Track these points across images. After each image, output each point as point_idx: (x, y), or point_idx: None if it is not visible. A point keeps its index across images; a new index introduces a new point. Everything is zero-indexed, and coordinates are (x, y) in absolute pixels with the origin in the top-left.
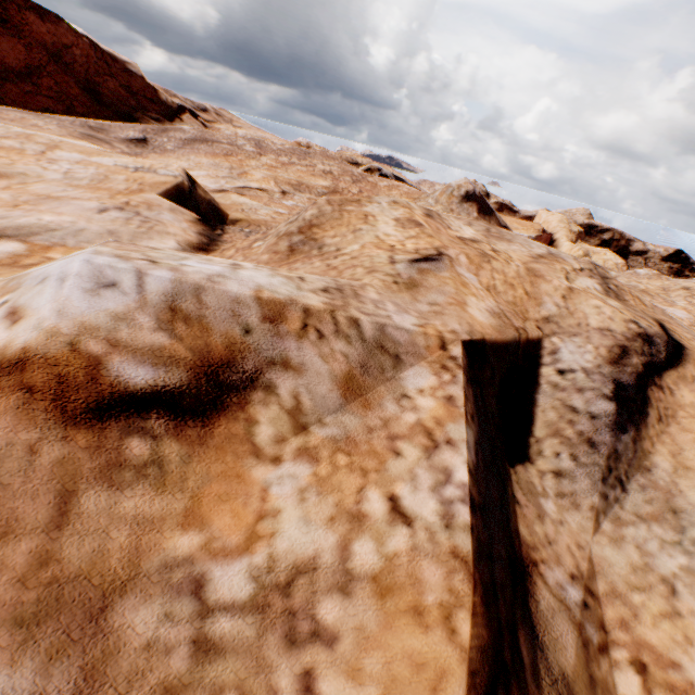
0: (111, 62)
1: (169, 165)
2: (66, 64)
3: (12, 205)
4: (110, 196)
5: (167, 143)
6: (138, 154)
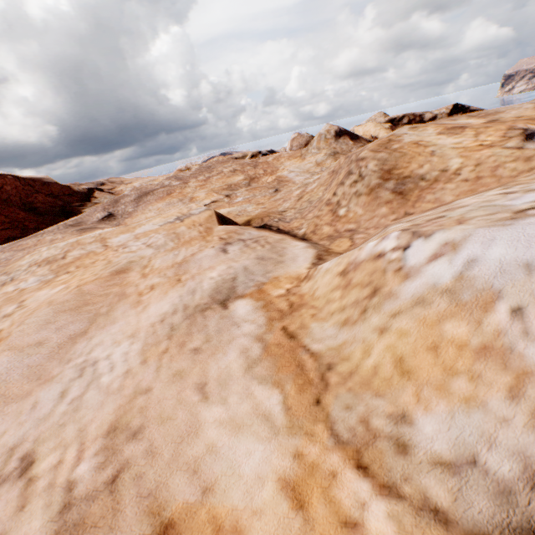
0: (32, 183)
1: (188, 207)
2: (5, 200)
3: (175, 282)
4: (203, 241)
5: (126, 208)
6: (118, 225)
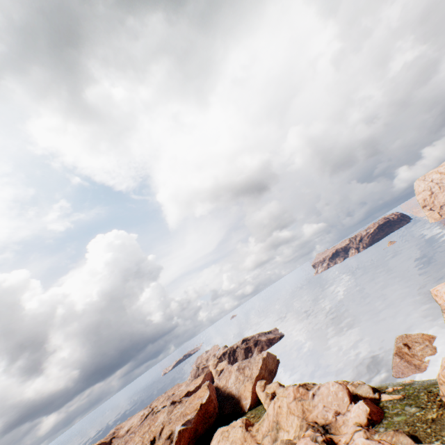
0: None
1: None
2: None
3: None
4: None
5: None
6: None
